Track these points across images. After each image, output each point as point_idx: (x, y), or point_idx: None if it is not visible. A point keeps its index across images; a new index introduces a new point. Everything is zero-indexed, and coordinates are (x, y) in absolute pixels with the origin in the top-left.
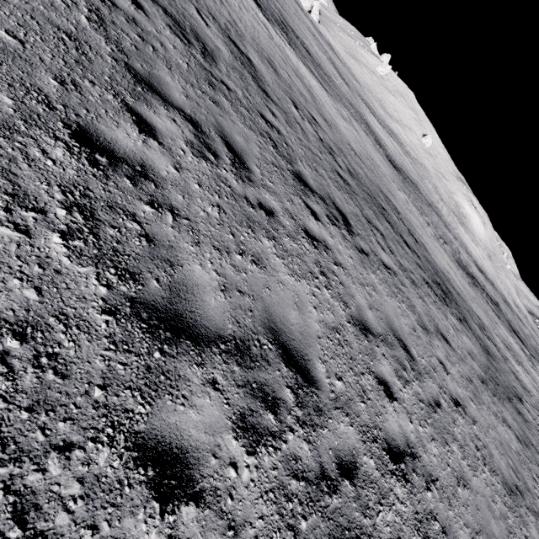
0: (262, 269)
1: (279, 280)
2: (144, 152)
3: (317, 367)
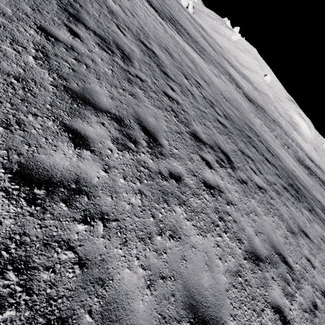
0: (178, 241)
1: (191, 244)
2: (78, 165)
3: None
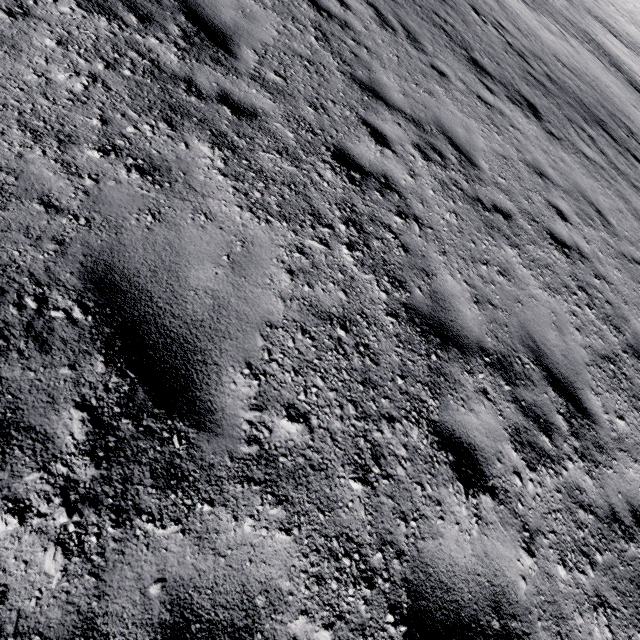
0: (433, 99)
1: (448, 109)
2: (345, 16)
3: (480, 162)
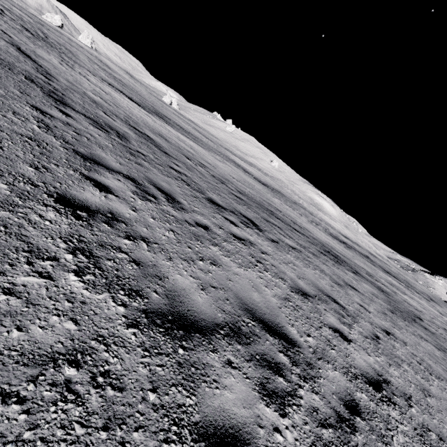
0: (220, 268)
1: (234, 272)
2: (108, 203)
3: (290, 331)
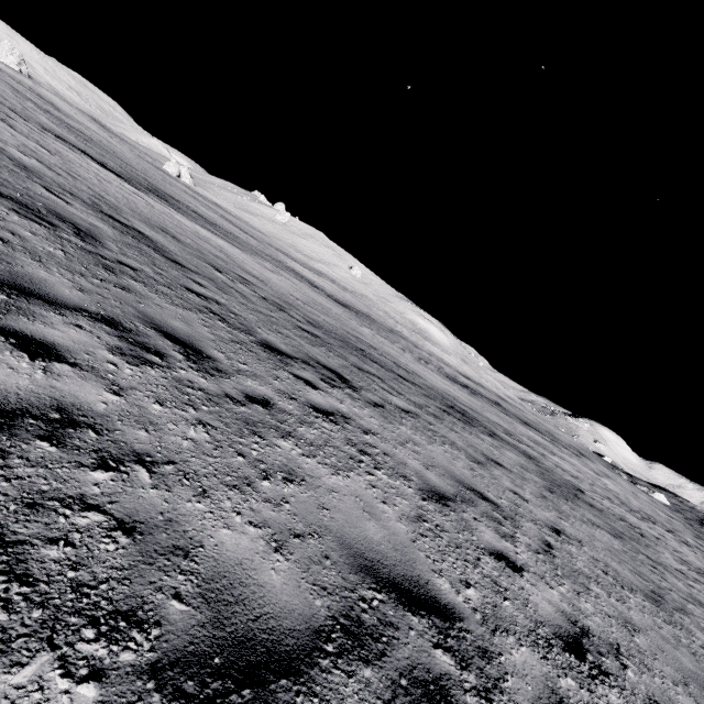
0: (302, 485)
1: (327, 488)
2: (52, 386)
3: (439, 587)
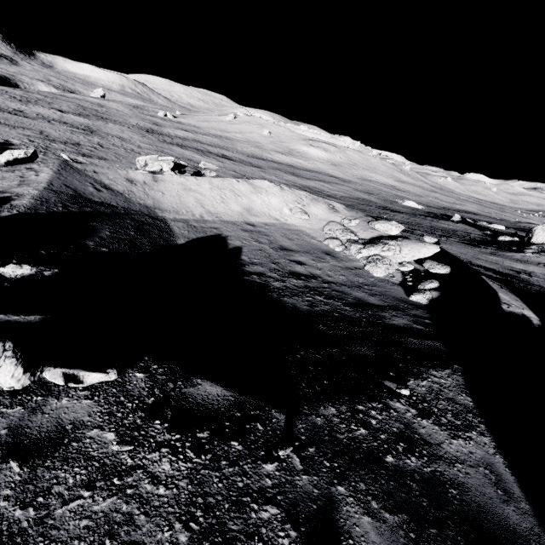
0: None
1: None
2: None
3: None
